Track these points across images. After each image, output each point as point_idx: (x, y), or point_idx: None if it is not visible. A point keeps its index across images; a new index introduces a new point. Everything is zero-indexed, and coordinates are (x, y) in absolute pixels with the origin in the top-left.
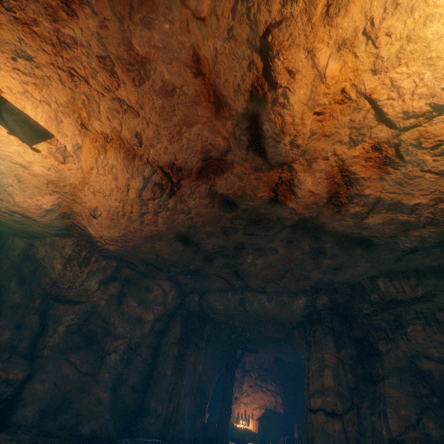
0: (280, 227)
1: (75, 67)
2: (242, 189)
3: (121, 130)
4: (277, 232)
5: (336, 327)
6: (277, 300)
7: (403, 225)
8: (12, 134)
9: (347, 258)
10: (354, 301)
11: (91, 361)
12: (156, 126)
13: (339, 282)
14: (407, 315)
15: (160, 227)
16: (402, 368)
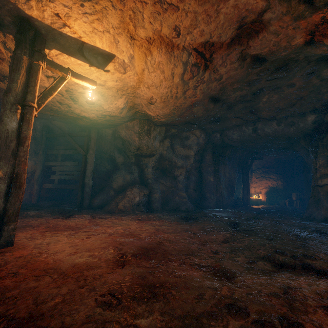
0: (304, 64)
1: None
2: (277, 44)
3: (161, 29)
4: (299, 69)
5: None
6: (286, 122)
7: None
8: (91, 66)
9: None
10: None
11: (170, 181)
12: (194, 13)
13: None
14: None
15: (198, 97)
16: None
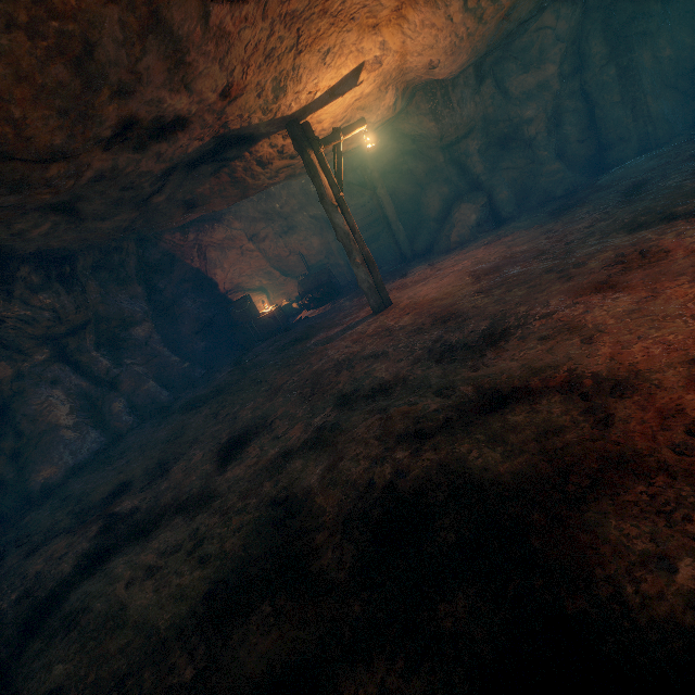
0: None
1: (351, 13)
2: None
3: None
4: None
5: None
6: None
7: None
8: (344, 96)
9: None
10: None
11: (520, 157)
12: None
13: None
14: None
15: (508, 5)
16: None
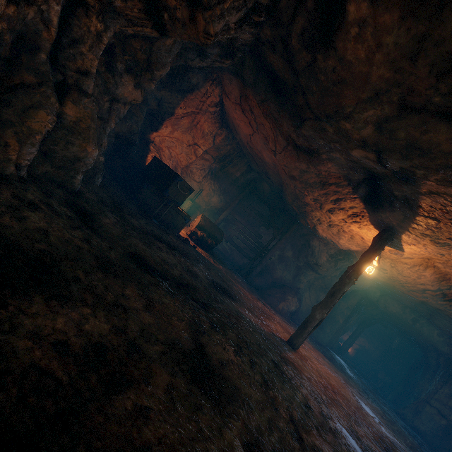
0: None
1: None
2: None
3: None
4: None
5: None
6: (446, 340)
7: None
8: None
9: None
10: None
11: (310, 299)
12: None
13: None
14: None
15: (418, 298)
16: None
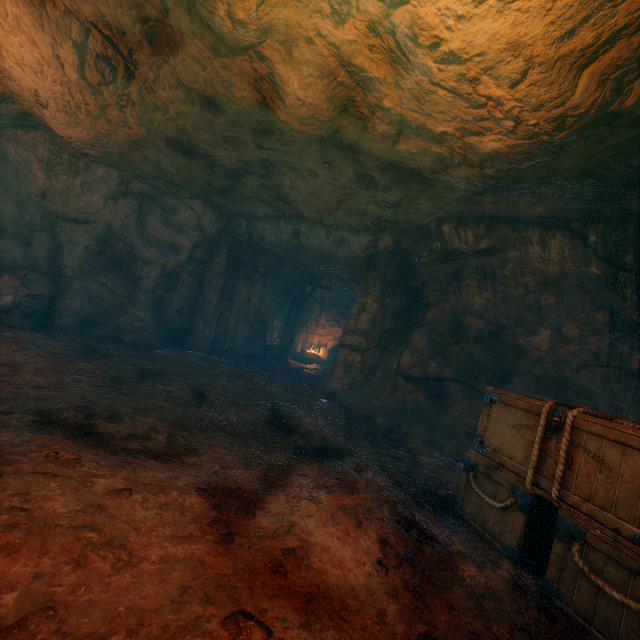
0: (303, 142)
1: None
2: (210, 84)
3: None
4: (302, 148)
5: (392, 274)
6: (336, 236)
7: (440, 160)
8: None
9: (405, 193)
10: (416, 247)
11: (124, 285)
12: None
13: (404, 222)
14: (468, 269)
15: (137, 130)
16: (440, 320)
